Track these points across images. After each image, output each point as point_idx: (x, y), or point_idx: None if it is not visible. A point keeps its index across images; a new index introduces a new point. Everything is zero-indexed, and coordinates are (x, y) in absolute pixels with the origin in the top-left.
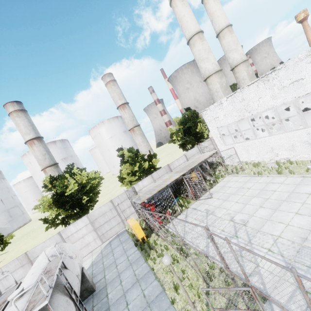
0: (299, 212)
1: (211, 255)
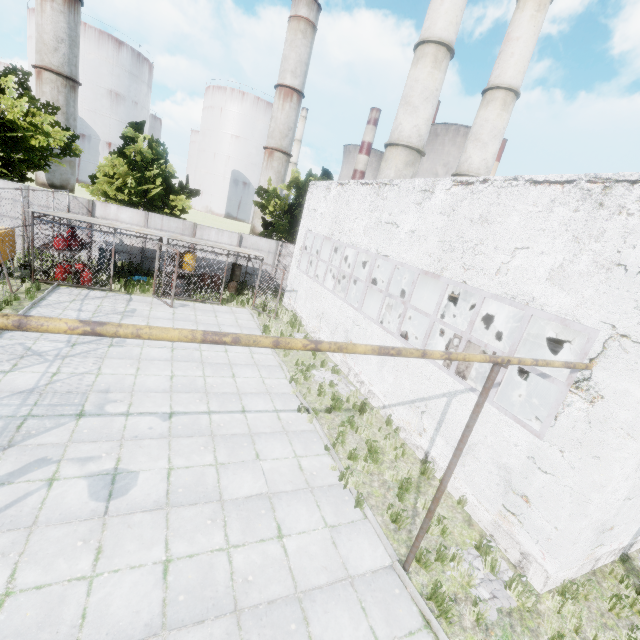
0: (176, 377)
1: (5, 335)
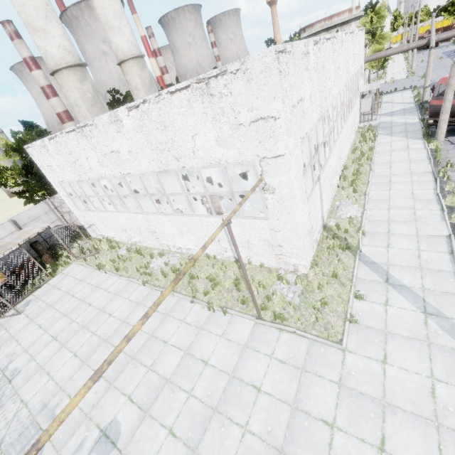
0: (78, 352)
1: None
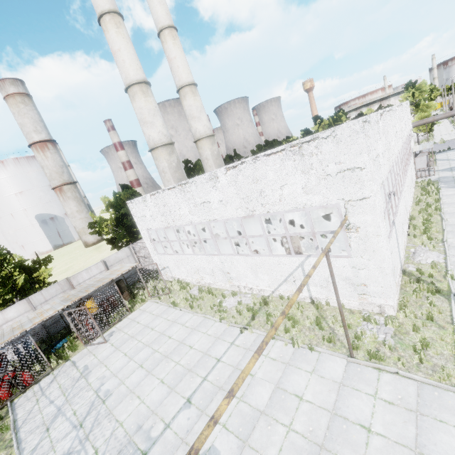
0: (165, 379)
1: None
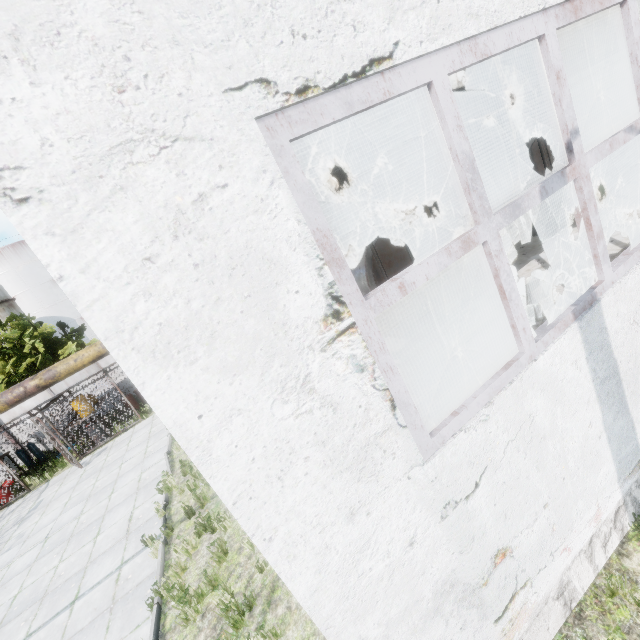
0: (21, 593)
1: None
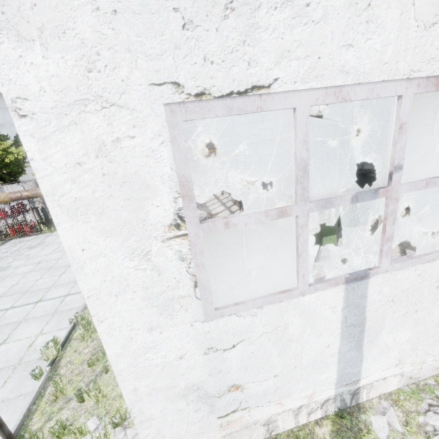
0: (16, 285)
1: None
